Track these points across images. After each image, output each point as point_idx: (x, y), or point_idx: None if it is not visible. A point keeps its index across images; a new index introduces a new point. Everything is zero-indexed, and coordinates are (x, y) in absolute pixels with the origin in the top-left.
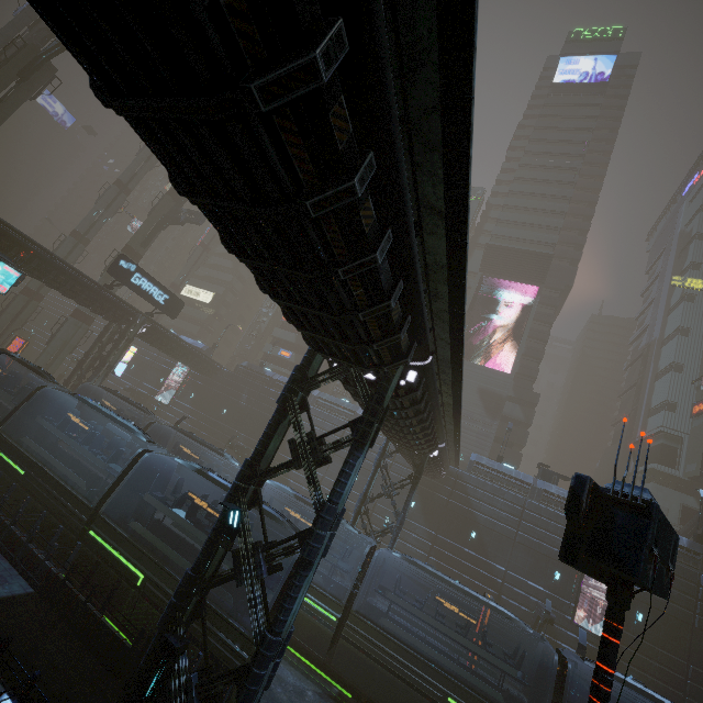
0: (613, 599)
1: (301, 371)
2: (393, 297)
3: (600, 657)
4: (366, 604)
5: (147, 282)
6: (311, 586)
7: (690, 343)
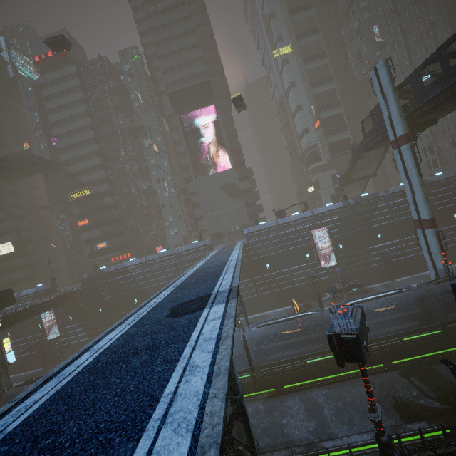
0: None
1: None
2: None
3: (362, 376)
4: (254, 352)
5: None
6: None
7: (298, 90)
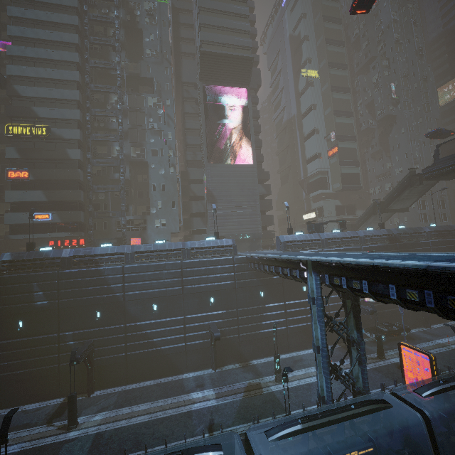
0: None
1: None
2: None
3: None
4: None
5: None
6: None
7: (318, 114)
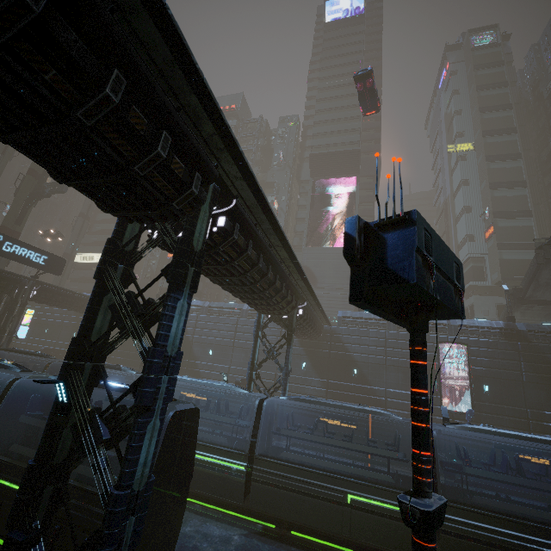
0: (412, 326)
1: (111, 243)
2: (109, 87)
3: (412, 383)
4: (272, 448)
5: (20, 248)
6: (217, 448)
7: (471, 189)
